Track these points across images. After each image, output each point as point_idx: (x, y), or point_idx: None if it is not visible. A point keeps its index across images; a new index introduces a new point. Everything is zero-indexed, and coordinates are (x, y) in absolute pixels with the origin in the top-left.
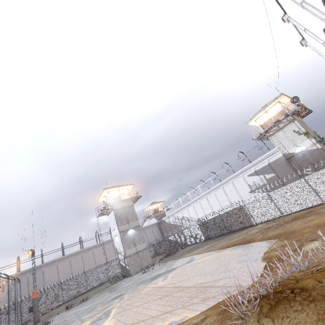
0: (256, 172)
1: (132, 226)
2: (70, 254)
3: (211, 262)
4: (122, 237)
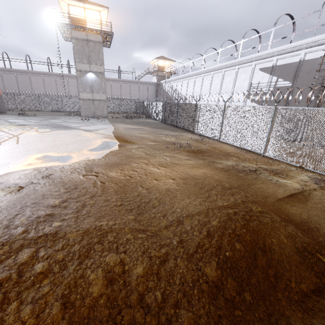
0: (273, 68)
1: (94, 70)
2: (55, 74)
3: (69, 141)
4: (78, 77)
